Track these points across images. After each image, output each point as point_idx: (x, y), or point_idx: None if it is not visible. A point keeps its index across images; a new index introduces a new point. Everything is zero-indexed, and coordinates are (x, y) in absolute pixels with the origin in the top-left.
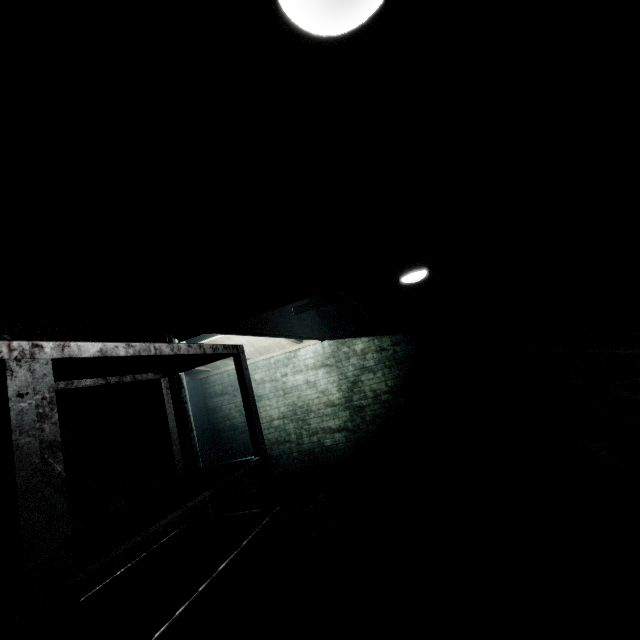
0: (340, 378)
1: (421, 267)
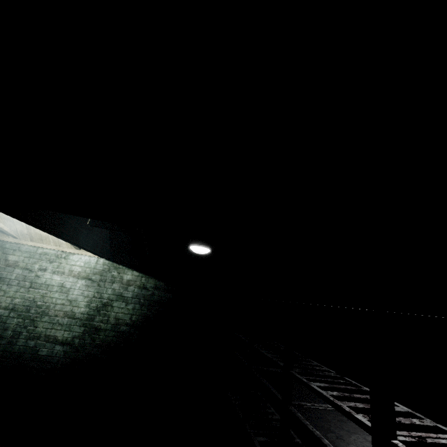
0: (95, 295)
1: (208, 245)
